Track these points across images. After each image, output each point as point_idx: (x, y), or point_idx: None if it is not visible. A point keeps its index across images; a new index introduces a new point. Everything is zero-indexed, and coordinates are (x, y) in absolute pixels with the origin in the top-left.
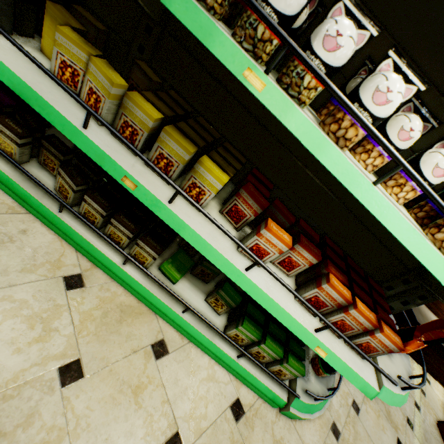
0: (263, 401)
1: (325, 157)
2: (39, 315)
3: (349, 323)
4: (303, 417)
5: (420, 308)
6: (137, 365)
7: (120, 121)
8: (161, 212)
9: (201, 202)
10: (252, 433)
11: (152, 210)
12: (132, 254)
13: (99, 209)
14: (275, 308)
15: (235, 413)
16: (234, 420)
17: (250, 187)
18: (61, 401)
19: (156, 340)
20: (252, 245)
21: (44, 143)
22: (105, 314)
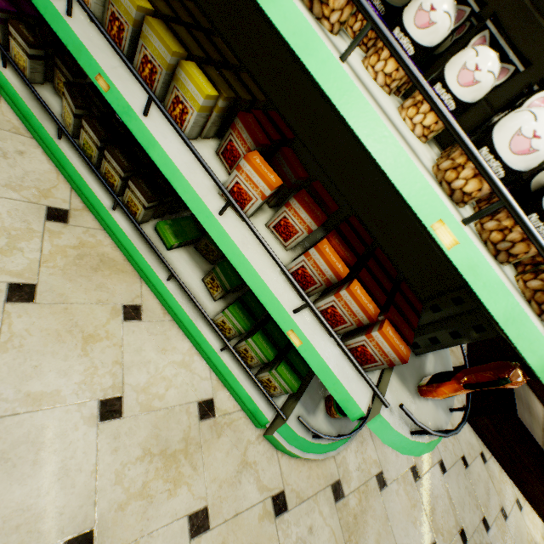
0: (246, 416)
1: (273, 9)
2: (8, 231)
3: (341, 313)
4: (290, 450)
5: (533, 406)
6: (99, 317)
7: (108, 14)
8: (132, 123)
9: (185, 126)
10: (217, 440)
11: (122, 119)
12: (125, 202)
13: (95, 138)
14: (245, 267)
15: (202, 411)
16: (197, 417)
17: (249, 118)
18: (1, 313)
19: (131, 302)
20: (232, 185)
21: (57, 61)
22: (80, 256)
